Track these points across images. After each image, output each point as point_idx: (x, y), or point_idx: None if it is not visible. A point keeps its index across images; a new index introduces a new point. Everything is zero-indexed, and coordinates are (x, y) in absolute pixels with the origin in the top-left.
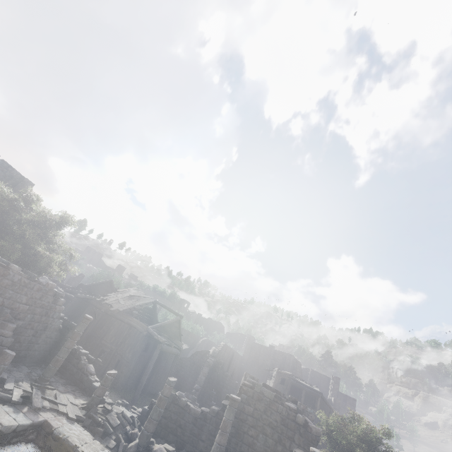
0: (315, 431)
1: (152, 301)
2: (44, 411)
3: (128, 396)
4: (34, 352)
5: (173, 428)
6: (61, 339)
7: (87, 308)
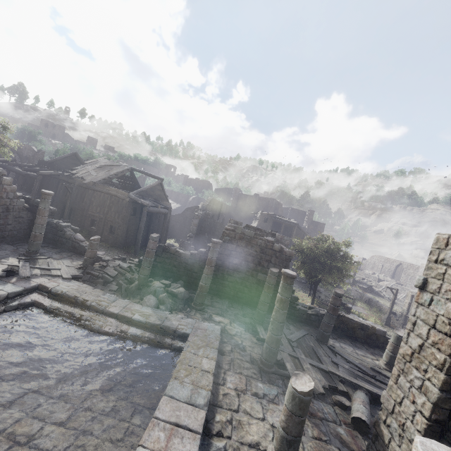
0: (289, 253)
1: (128, 169)
2: (36, 278)
3: (129, 251)
4: (11, 232)
5: (169, 268)
6: (35, 217)
7: (59, 184)
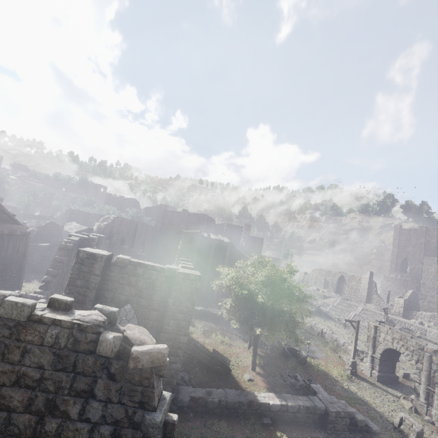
0: (149, 360)
1: None
2: None
3: None
4: None
5: None
6: None
7: None
